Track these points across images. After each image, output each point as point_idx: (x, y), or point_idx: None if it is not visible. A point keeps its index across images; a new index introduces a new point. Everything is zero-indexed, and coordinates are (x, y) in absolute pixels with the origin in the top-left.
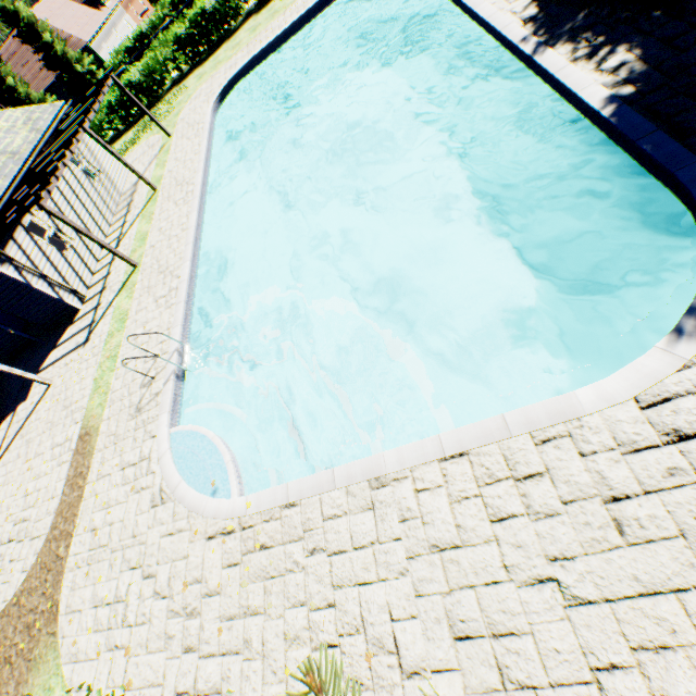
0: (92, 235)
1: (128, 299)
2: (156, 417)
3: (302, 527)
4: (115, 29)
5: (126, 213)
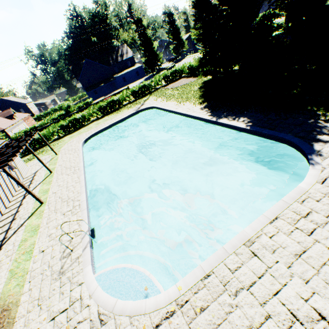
0: (25, 185)
1: (38, 219)
2: (79, 271)
3: (222, 283)
4: (18, 126)
5: (29, 184)
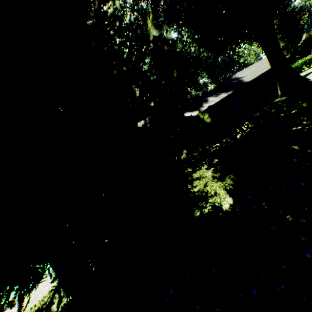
0: None
1: None
2: None
3: None
4: None
5: None
